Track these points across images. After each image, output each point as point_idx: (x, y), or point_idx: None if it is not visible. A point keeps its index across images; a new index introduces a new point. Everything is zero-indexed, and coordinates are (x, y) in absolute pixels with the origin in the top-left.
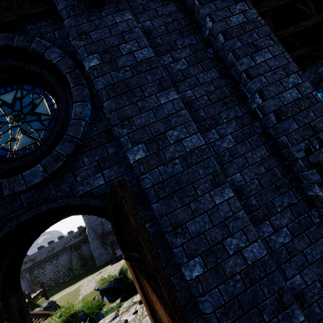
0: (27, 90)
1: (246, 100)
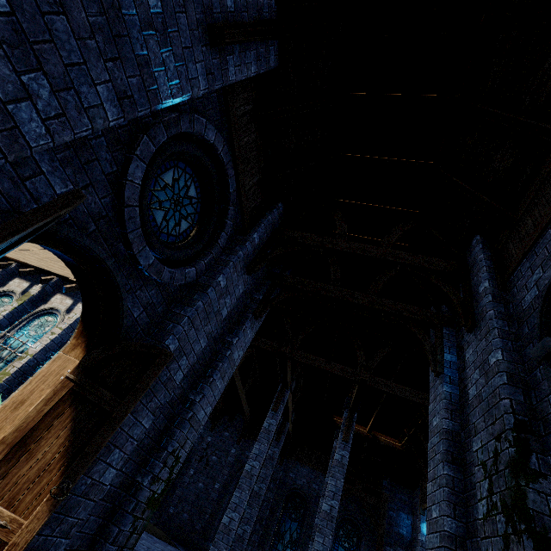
0: (197, 208)
1: (194, 388)
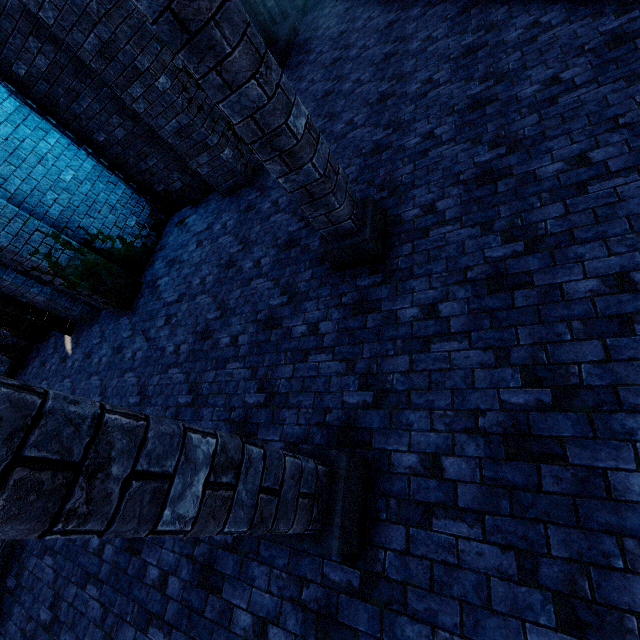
0: None
1: None
